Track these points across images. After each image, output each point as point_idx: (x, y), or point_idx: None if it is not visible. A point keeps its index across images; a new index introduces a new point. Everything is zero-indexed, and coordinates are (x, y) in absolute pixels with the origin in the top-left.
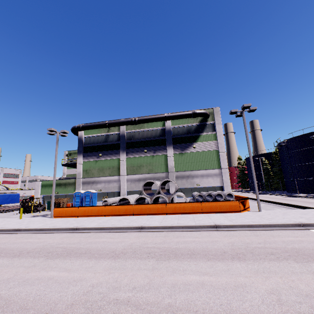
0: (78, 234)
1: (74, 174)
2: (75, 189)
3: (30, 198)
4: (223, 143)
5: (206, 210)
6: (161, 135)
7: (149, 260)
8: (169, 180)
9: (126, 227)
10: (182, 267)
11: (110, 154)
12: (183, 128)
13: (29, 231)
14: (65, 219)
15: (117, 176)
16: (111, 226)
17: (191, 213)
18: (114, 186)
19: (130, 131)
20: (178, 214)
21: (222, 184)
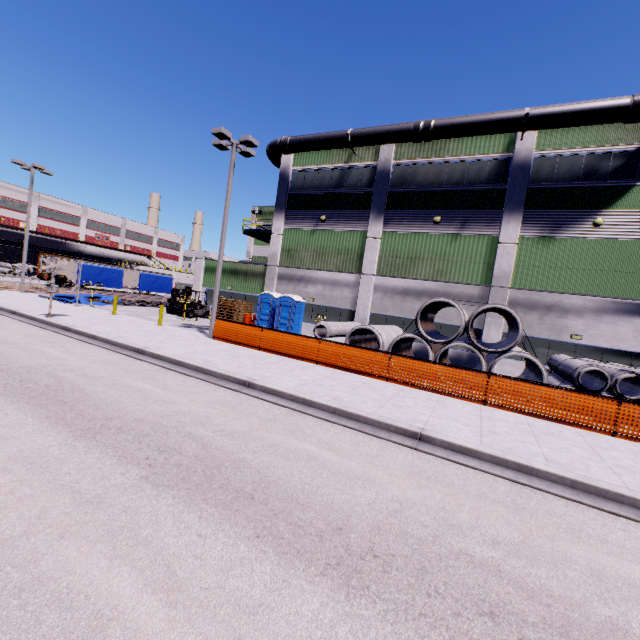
0: (249, 401)
1: (266, 258)
2: (264, 287)
3: (184, 290)
4: None
5: (632, 429)
6: (494, 179)
7: None
8: (504, 308)
9: (373, 421)
10: None
11: (345, 220)
12: (575, 159)
13: (158, 361)
14: (233, 347)
15: (355, 274)
16: (333, 404)
17: (568, 423)
18: (342, 296)
19: (404, 162)
20: (523, 414)
21: None
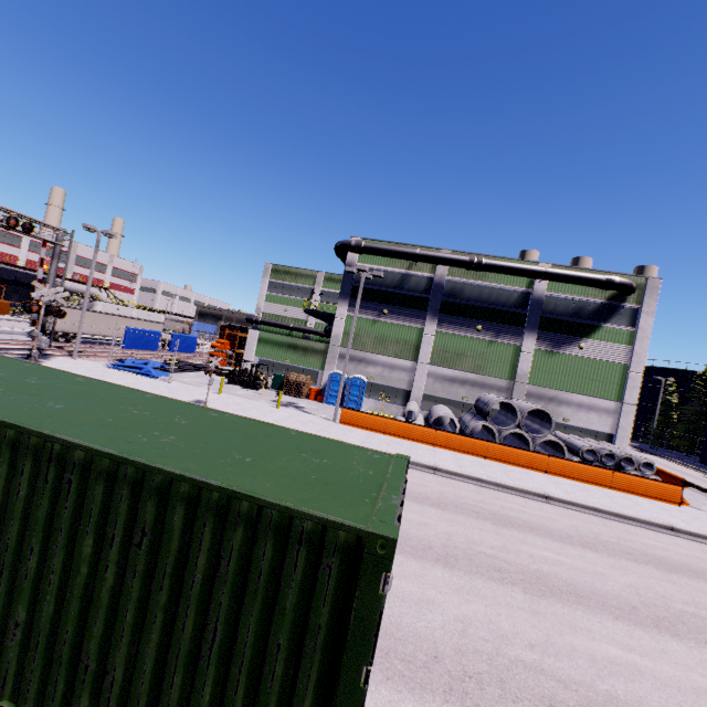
0: (450, 480)
1: (278, 316)
2: (325, 363)
3: (253, 364)
4: (644, 357)
5: (618, 485)
6: (518, 305)
7: (646, 566)
8: (544, 410)
9: (520, 490)
10: (706, 589)
11: (405, 316)
12: (569, 302)
13: None
14: (366, 433)
15: (411, 361)
16: (495, 480)
17: (589, 483)
18: (400, 378)
19: (455, 280)
20: (566, 479)
21: (614, 431)
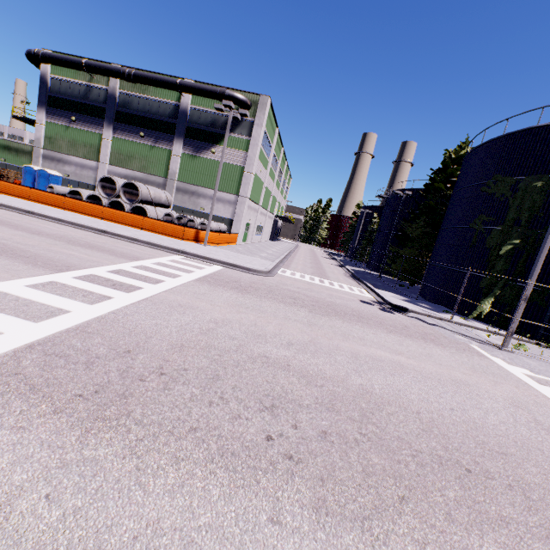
0: None
1: None
2: (32, 162)
3: None
4: (254, 160)
5: (147, 227)
6: (172, 116)
7: None
8: (134, 183)
9: (15, 208)
10: None
11: (89, 123)
12: (208, 115)
13: None
14: None
15: (96, 162)
16: (0, 202)
17: (130, 226)
18: (88, 176)
19: (125, 92)
20: (116, 223)
21: (234, 217)
